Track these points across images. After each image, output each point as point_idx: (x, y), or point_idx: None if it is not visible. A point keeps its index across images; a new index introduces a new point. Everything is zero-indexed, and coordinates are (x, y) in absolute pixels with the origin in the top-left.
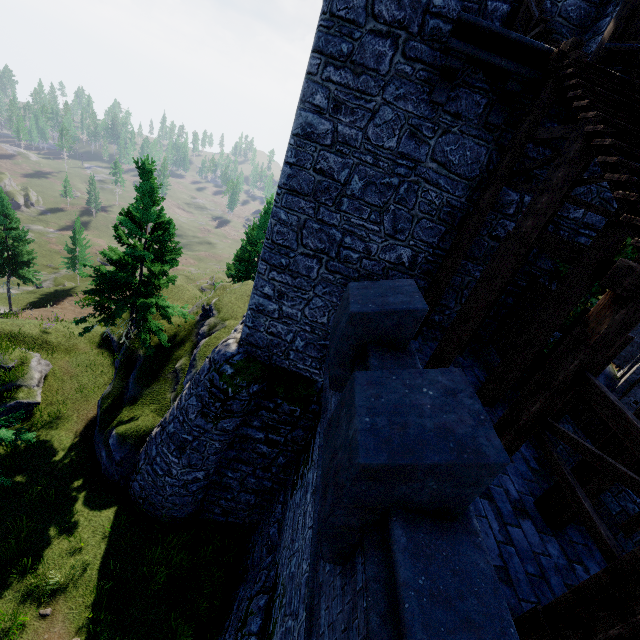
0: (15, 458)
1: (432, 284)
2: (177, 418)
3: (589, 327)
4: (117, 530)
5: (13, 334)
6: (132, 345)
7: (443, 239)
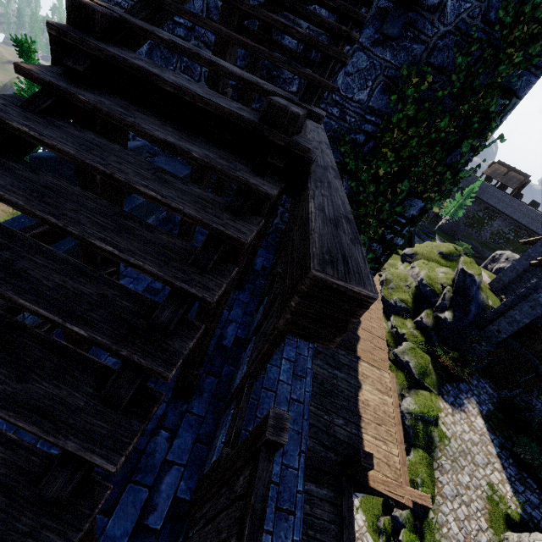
0: None
1: None
2: None
3: None
4: None
5: None
6: None
7: None
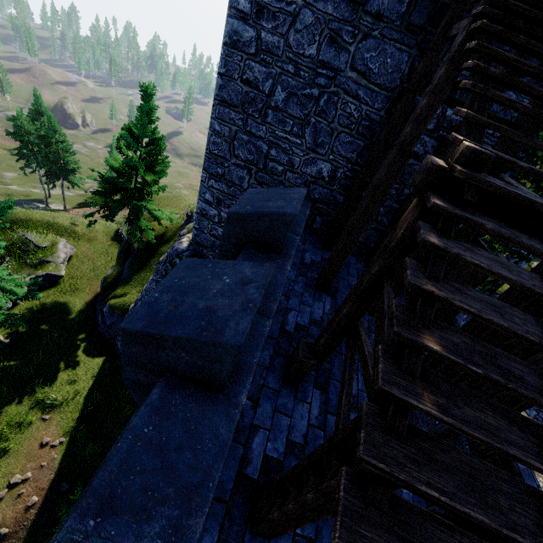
0: (42, 313)
1: (346, 199)
2: (144, 297)
3: (395, 232)
4: (102, 373)
5: (50, 223)
6: (130, 239)
7: (361, 154)
